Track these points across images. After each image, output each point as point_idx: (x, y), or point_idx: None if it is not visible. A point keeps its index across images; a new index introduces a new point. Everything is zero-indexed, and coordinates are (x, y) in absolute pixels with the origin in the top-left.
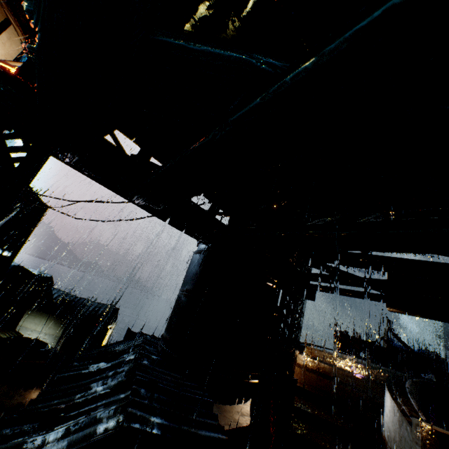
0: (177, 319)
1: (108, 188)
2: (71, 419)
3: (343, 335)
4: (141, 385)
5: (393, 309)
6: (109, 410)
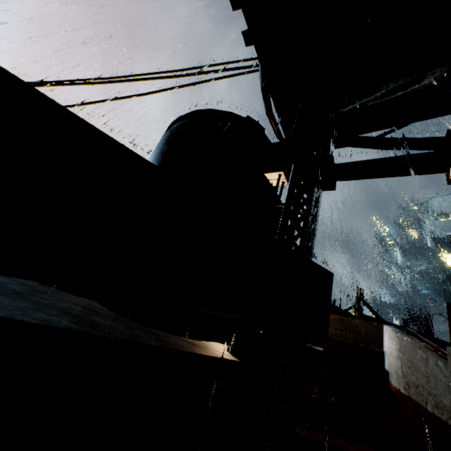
0: None
1: None
2: None
3: None
4: None
5: None
6: None
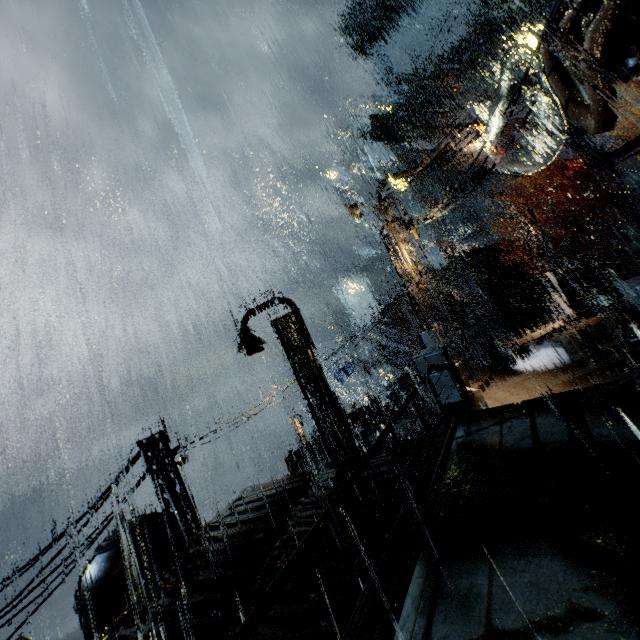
0: None
1: None
2: None
3: (289, 458)
4: None
5: None
6: None
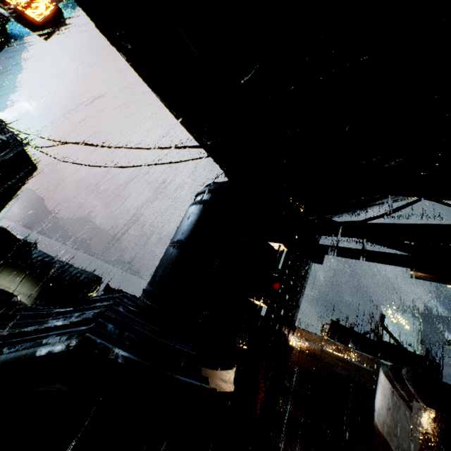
0: (162, 271)
1: (84, 9)
2: (10, 345)
3: (334, 323)
4: (110, 322)
5: (419, 271)
6: (61, 336)
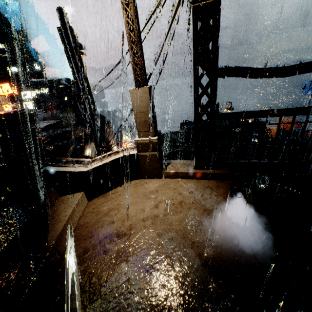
0: None
1: None
2: None
3: (183, 124)
4: None
5: None
6: None
